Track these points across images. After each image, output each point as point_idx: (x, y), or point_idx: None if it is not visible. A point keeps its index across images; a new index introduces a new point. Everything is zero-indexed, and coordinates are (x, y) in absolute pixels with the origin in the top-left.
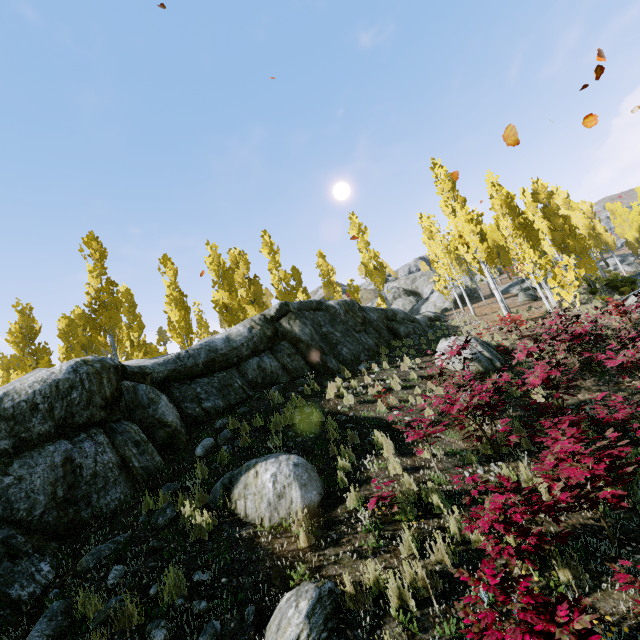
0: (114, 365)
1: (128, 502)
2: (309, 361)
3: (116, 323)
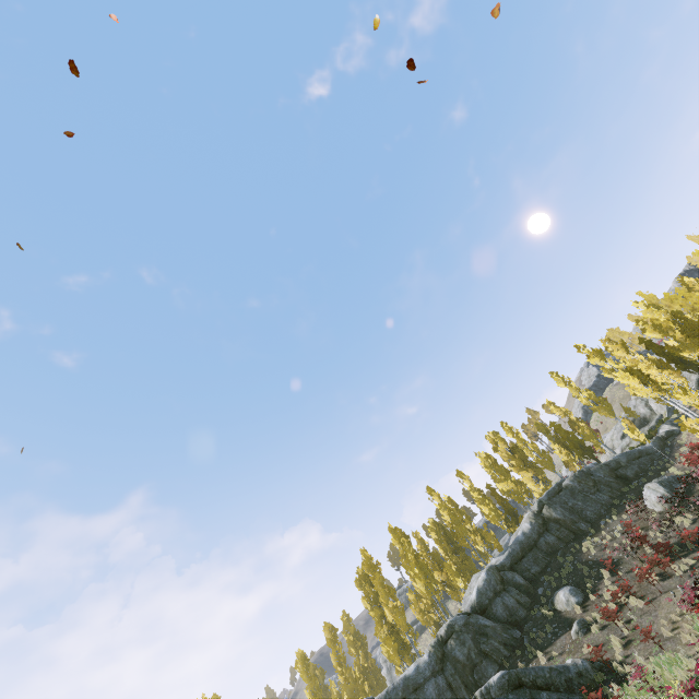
0: (494, 568)
1: (526, 614)
2: (570, 529)
3: (465, 531)
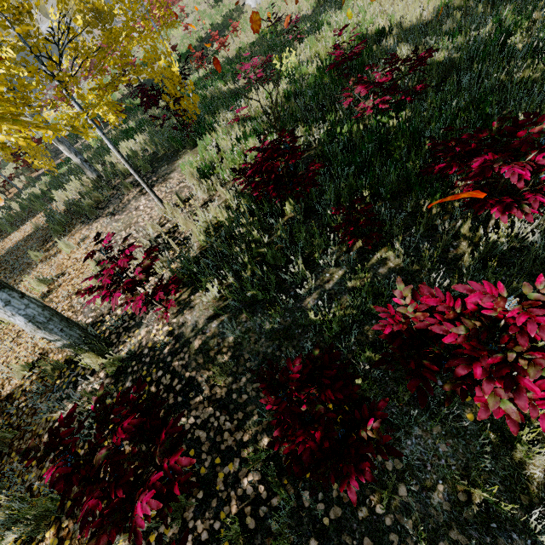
0: None
1: None
2: None
3: None
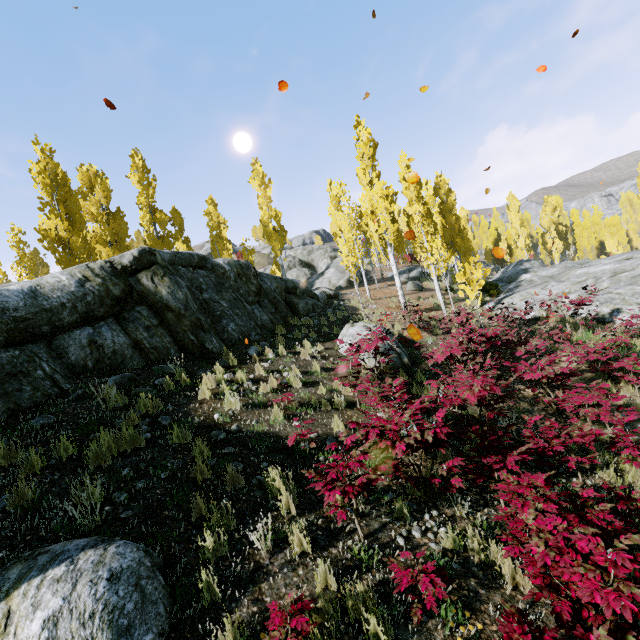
0: None
1: None
2: (179, 338)
3: None
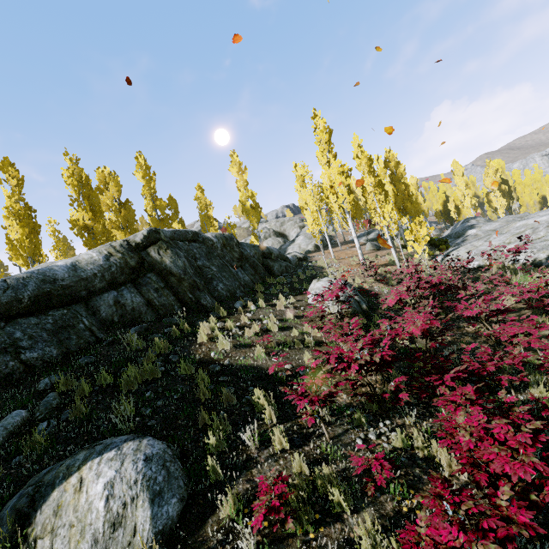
0: None
1: None
2: (180, 297)
3: None
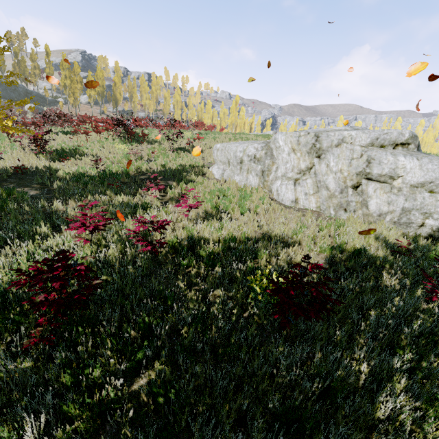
0: None
1: None
2: None
3: None
